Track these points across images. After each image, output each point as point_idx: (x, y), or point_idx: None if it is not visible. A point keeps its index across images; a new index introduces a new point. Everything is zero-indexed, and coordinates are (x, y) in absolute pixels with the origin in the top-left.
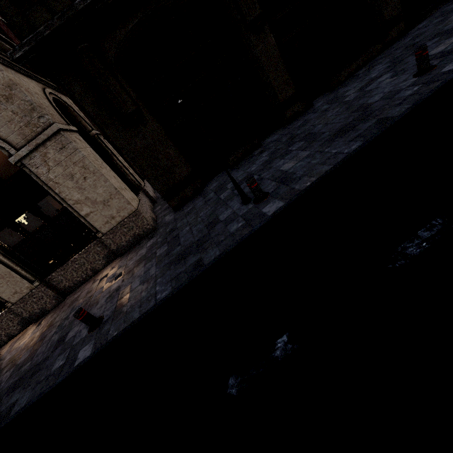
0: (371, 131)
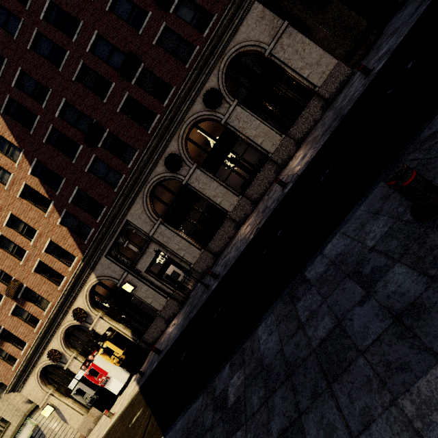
0: None
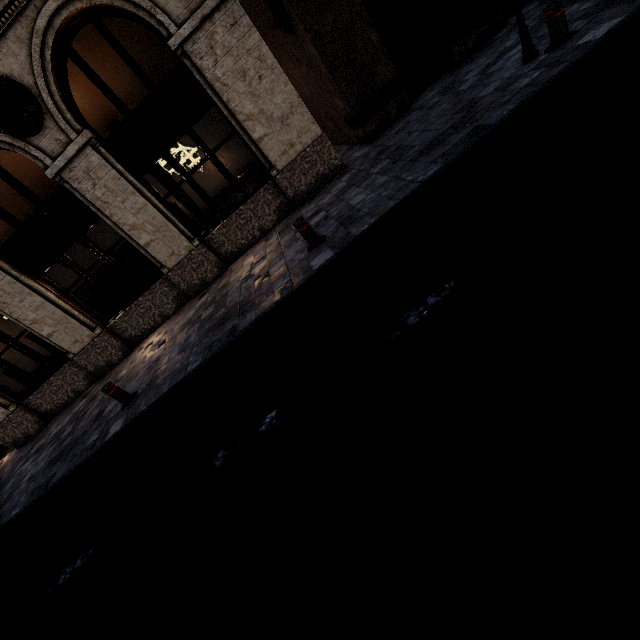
0: None
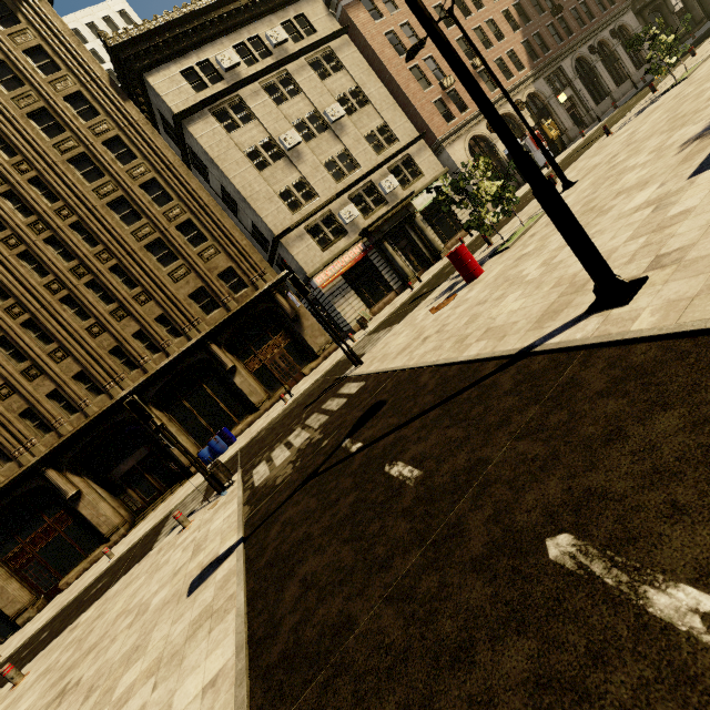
0: None
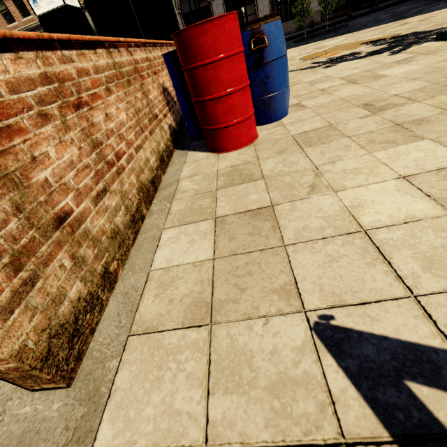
0: None
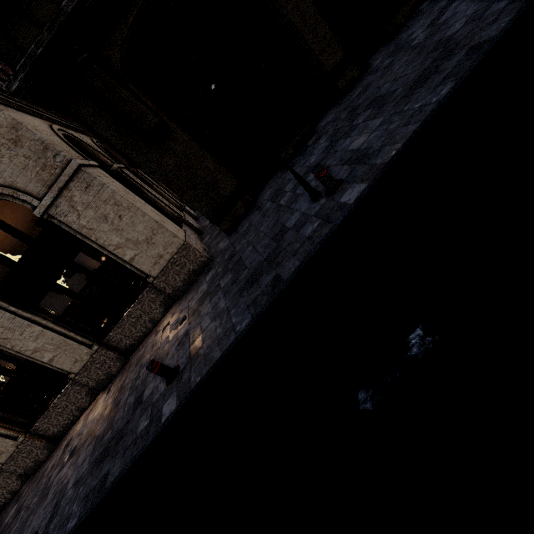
0: (464, 65)
